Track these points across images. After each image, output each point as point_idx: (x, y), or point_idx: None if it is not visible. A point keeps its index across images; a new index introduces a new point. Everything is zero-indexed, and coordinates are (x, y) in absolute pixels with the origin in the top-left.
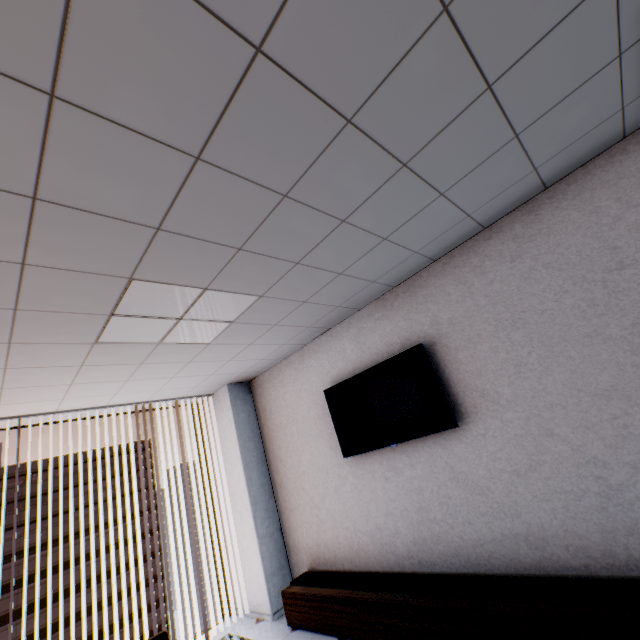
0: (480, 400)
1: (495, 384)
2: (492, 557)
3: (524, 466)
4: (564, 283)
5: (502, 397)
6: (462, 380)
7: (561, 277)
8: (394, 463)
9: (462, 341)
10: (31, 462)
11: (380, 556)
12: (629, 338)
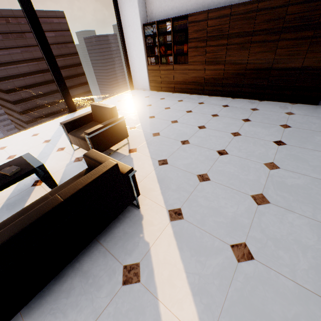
0: None
1: None
2: None
3: None
4: None
5: None
6: None
7: None
8: None
9: None
10: (3, 10)
11: None
12: None
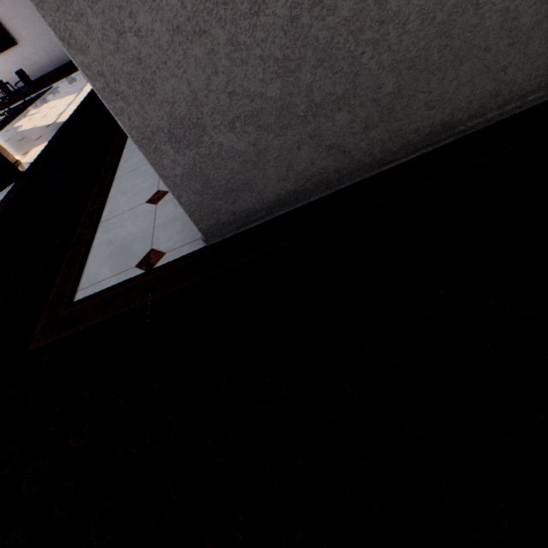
0: (20, 37)
1: (22, 33)
2: (38, 75)
3: (35, 52)
4: (25, 7)
5: (25, 36)
6: (14, 32)
7: (24, 5)
8: (7, 58)
9: (9, 20)
10: None
11: (15, 86)
12: (40, 22)
